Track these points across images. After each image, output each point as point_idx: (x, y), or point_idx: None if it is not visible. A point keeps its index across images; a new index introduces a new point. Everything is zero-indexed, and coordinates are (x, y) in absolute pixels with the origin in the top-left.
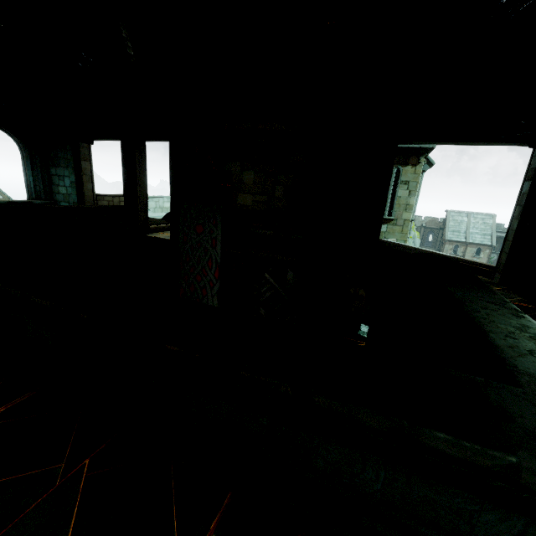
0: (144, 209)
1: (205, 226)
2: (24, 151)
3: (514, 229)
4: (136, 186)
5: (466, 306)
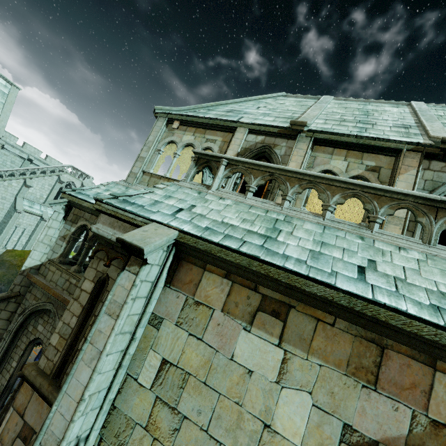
0: None
1: None
2: None
3: None
4: None
5: None
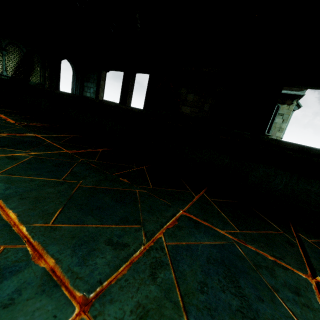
0: None
1: None
2: (74, 72)
3: None
4: (126, 96)
5: None
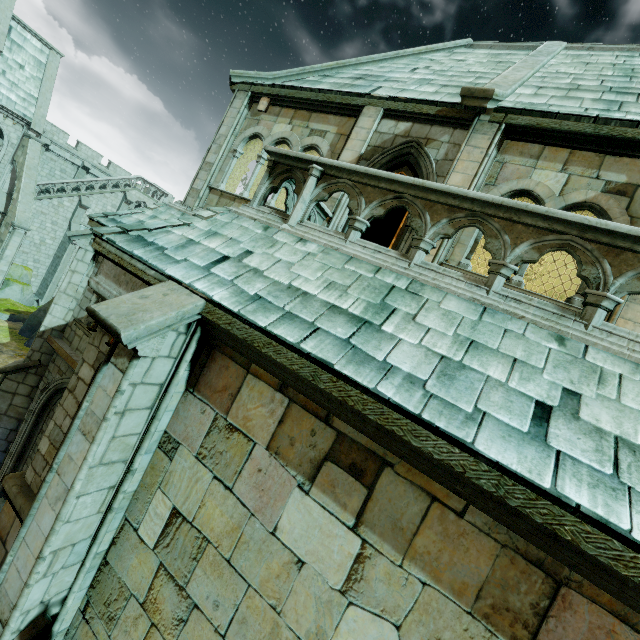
0: None
1: None
2: None
3: None
4: None
5: None
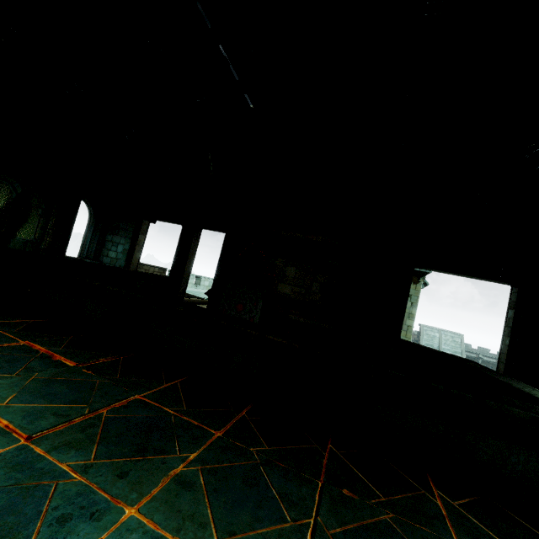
0: (185, 282)
1: (246, 306)
2: (93, 218)
3: (507, 344)
4: (185, 262)
5: (513, 385)
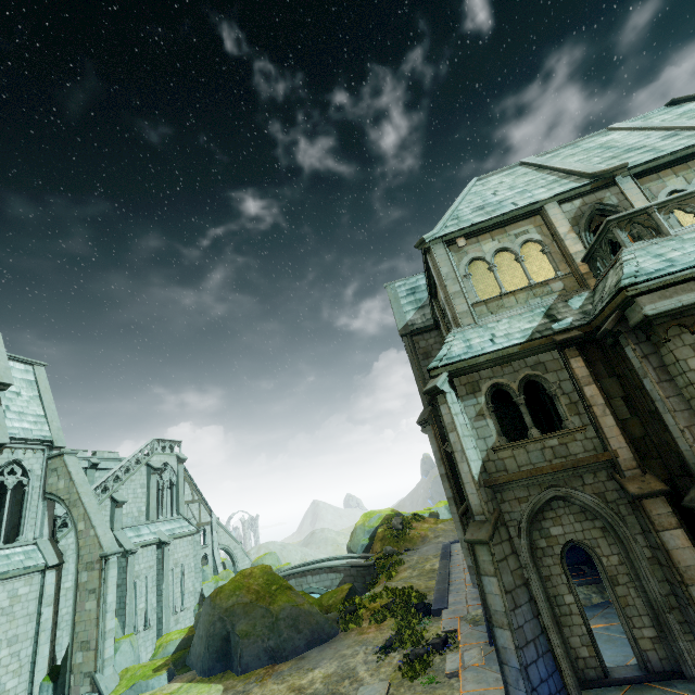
0: None
1: None
2: None
3: None
4: None
5: None
